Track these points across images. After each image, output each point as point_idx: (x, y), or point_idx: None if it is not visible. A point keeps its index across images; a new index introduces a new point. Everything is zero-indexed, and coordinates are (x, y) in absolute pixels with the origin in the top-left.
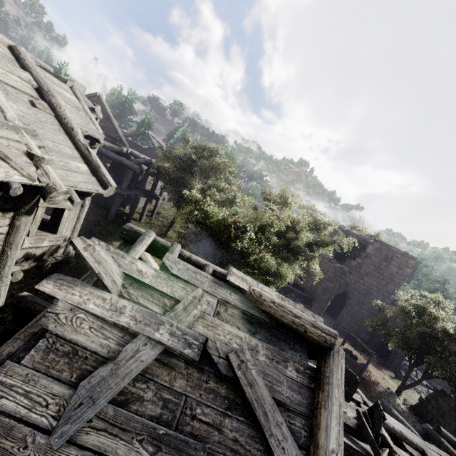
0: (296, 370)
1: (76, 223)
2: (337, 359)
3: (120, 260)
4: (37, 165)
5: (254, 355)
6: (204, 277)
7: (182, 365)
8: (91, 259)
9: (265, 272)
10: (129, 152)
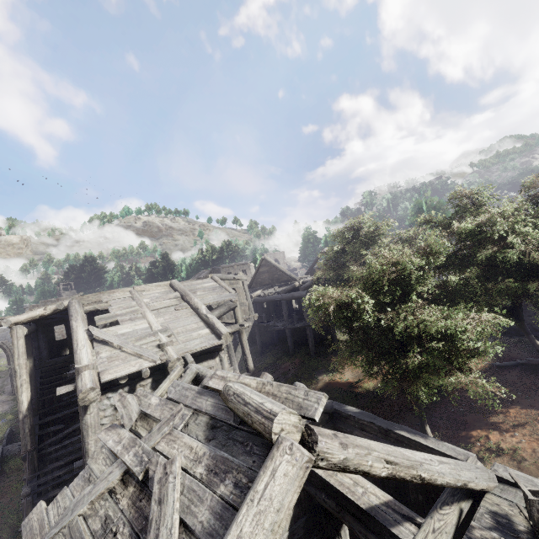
0: (233, 484)
1: None
2: (271, 456)
3: (143, 400)
4: (163, 350)
5: (194, 467)
6: (191, 391)
7: (133, 483)
8: (120, 406)
9: None
10: (301, 283)
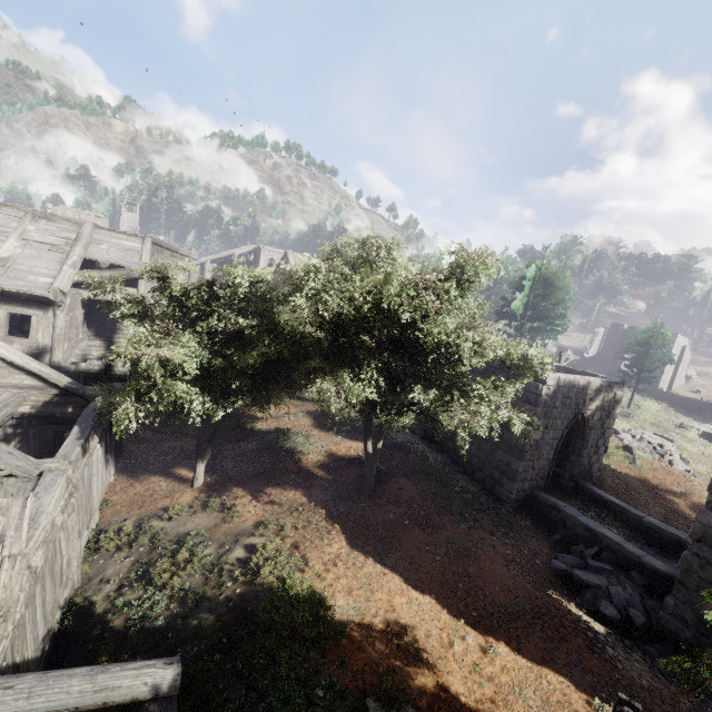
0: None
1: (53, 333)
2: None
3: None
4: None
5: None
6: None
7: None
8: None
9: (493, 468)
10: None
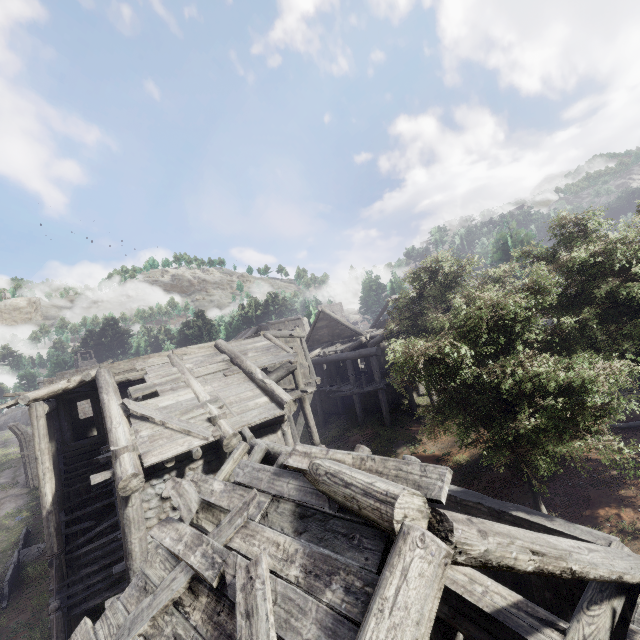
0: (344, 589)
1: None
2: (397, 551)
3: (203, 486)
4: (215, 424)
5: (285, 568)
6: (266, 472)
7: (205, 592)
8: (175, 495)
9: None
10: (368, 338)
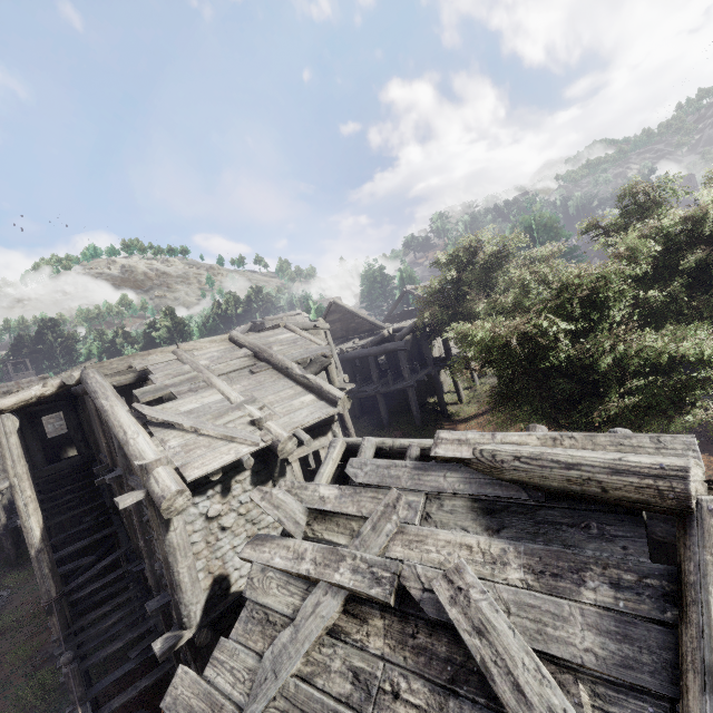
0: (610, 585)
1: None
2: (712, 531)
3: (302, 494)
4: (260, 428)
5: (498, 572)
6: (400, 468)
7: (376, 614)
8: (269, 507)
9: None
10: (391, 331)
